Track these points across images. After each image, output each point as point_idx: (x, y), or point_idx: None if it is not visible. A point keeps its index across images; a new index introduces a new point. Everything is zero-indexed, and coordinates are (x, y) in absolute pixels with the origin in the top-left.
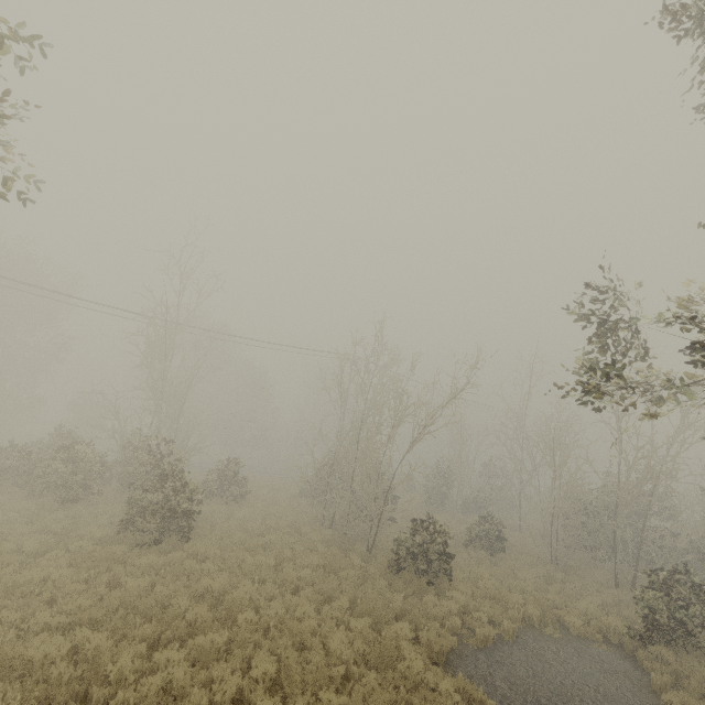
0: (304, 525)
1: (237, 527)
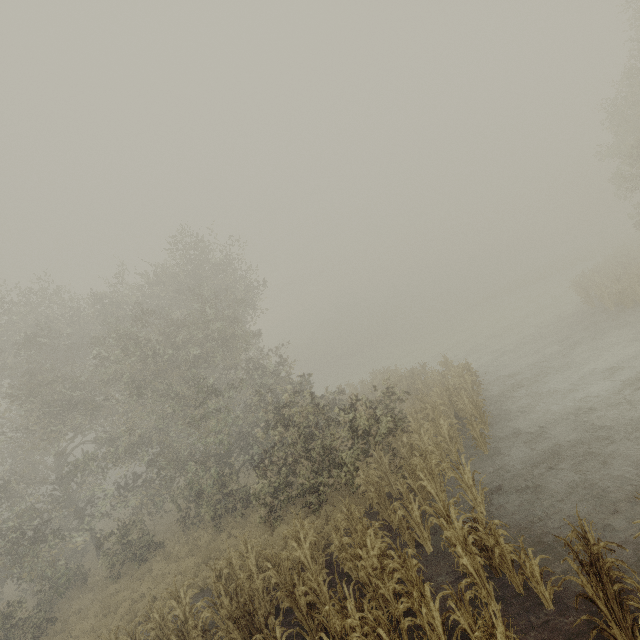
0: None
1: None
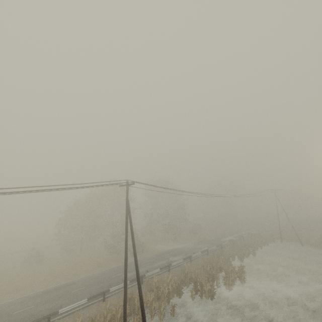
0: None
1: None
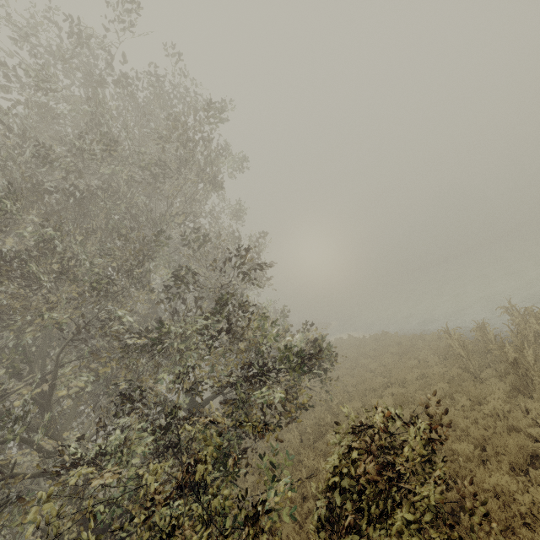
0: None
1: None
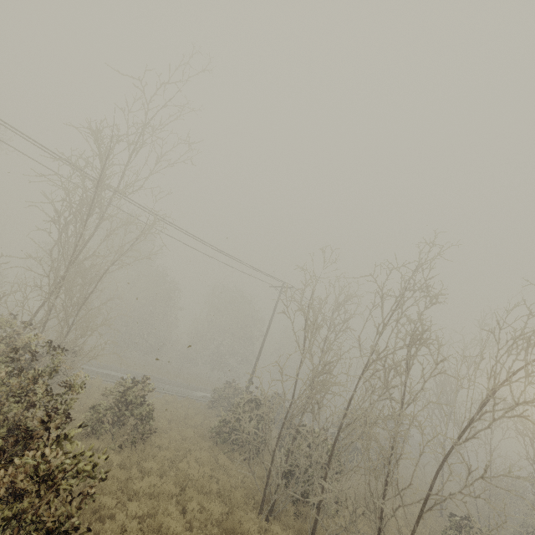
0: (248, 522)
1: (143, 528)
